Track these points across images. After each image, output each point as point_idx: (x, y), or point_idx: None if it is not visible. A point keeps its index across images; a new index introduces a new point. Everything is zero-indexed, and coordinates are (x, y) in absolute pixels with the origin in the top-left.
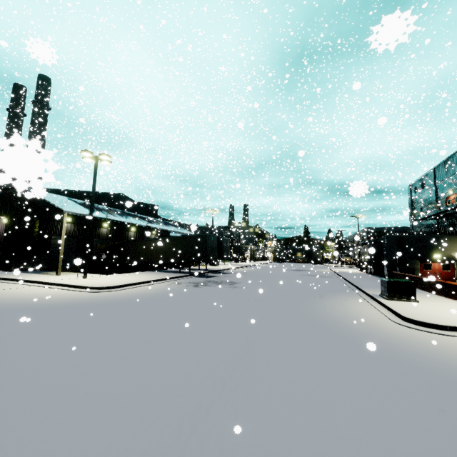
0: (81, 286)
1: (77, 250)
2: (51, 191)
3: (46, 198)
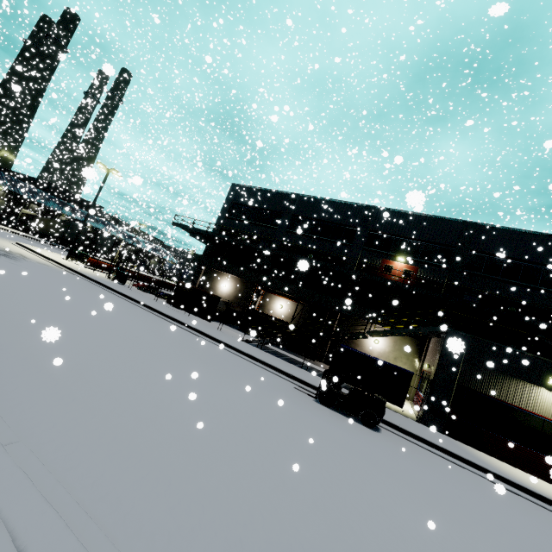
0: None
1: (4, 211)
2: None
3: None
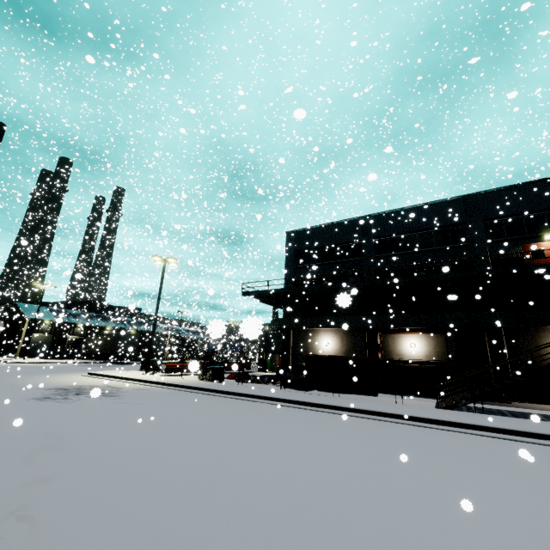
0: (6, 361)
1: (52, 344)
2: (36, 303)
3: (25, 309)
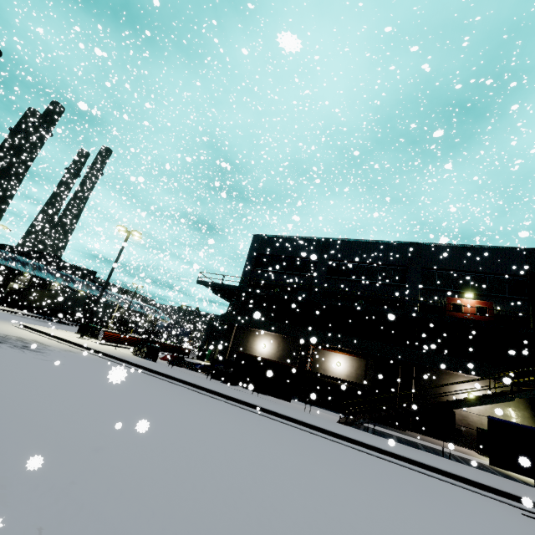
0: None
1: None
2: None
3: None
